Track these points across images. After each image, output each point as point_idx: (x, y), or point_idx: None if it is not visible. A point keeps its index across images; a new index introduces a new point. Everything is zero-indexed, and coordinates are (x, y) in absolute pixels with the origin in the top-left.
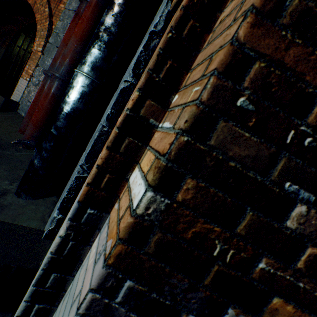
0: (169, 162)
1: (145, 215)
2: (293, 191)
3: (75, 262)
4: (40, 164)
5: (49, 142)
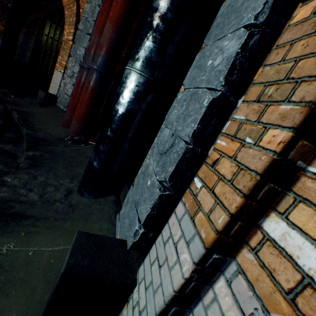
0: None
1: None
2: None
3: (193, 298)
4: (100, 166)
5: (106, 145)
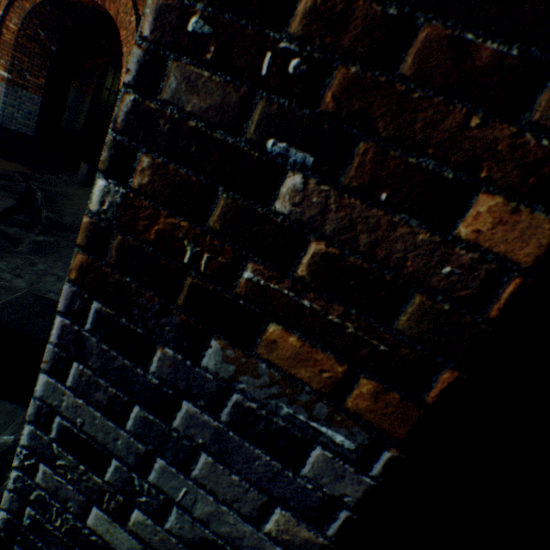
0: (117, 135)
1: (102, 213)
2: (280, 154)
3: None
4: None
5: None
